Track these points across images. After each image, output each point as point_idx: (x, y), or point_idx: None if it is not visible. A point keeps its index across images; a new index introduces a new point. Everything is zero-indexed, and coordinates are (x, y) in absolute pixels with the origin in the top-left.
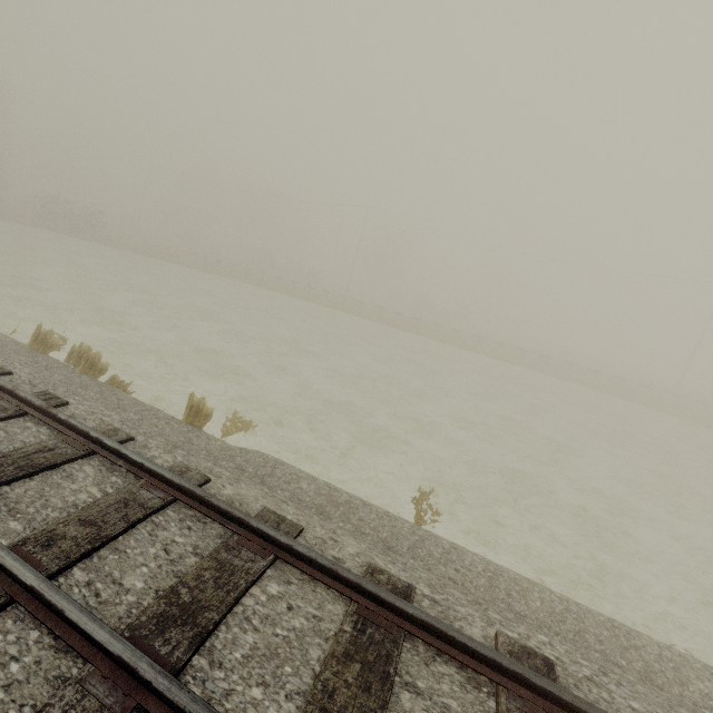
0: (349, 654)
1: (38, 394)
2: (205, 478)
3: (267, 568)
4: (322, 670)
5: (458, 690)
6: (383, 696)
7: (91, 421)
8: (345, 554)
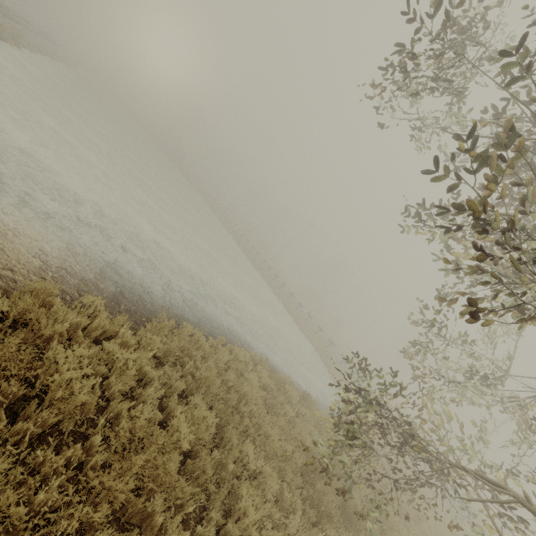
0: None
1: None
2: None
3: None
4: None
5: None
6: None
7: None
8: None
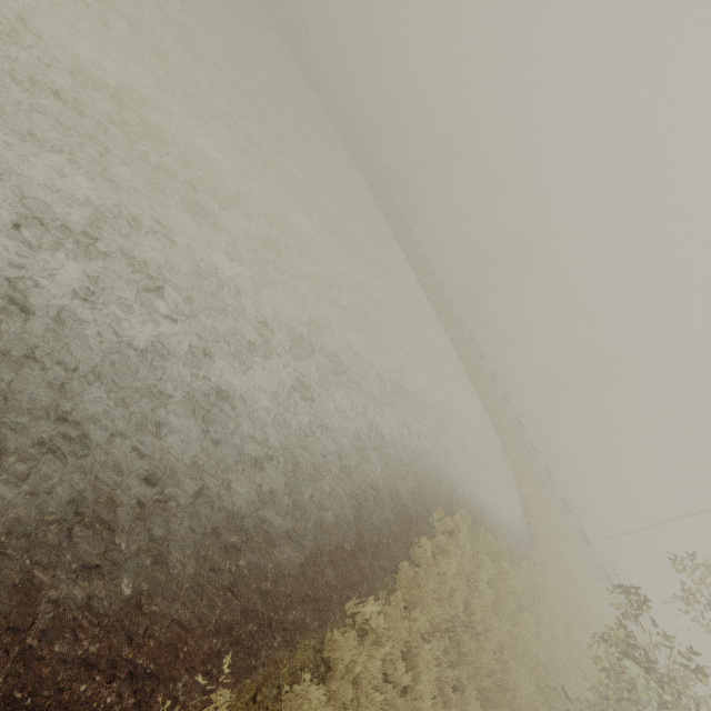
0: None
1: None
2: None
3: None
4: None
5: None
6: None
7: None
8: None
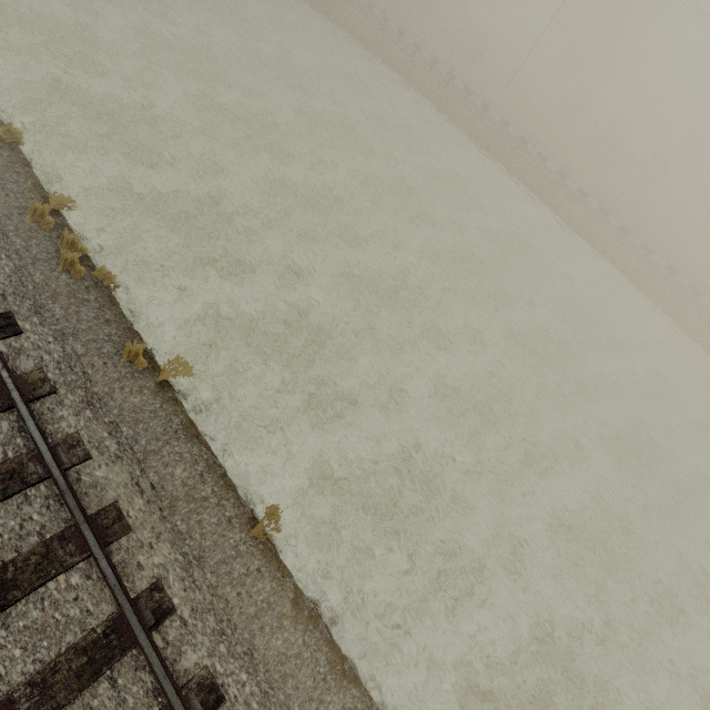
0: (86, 649)
1: (1, 317)
2: (86, 457)
3: (81, 562)
4: (61, 654)
5: (142, 693)
6: (86, 684)
7: (33, 361)
8: (150, 562)
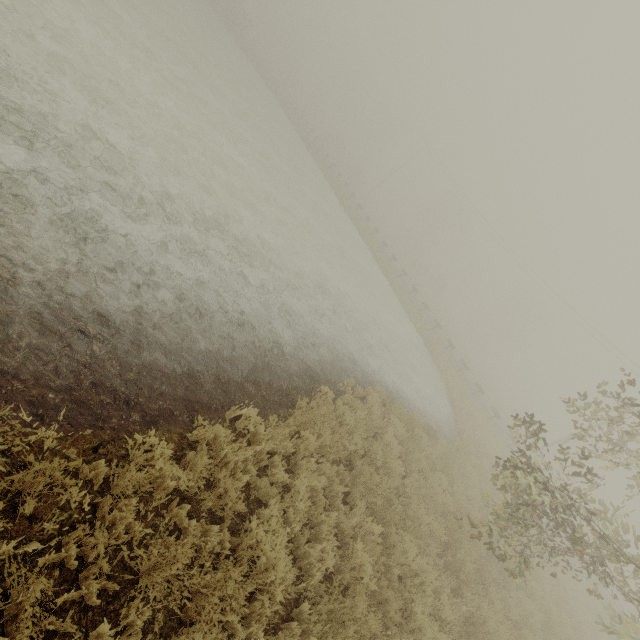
0: None
1: None
2: None
3: None
4: None
5: None
6: None
7: None
8: None
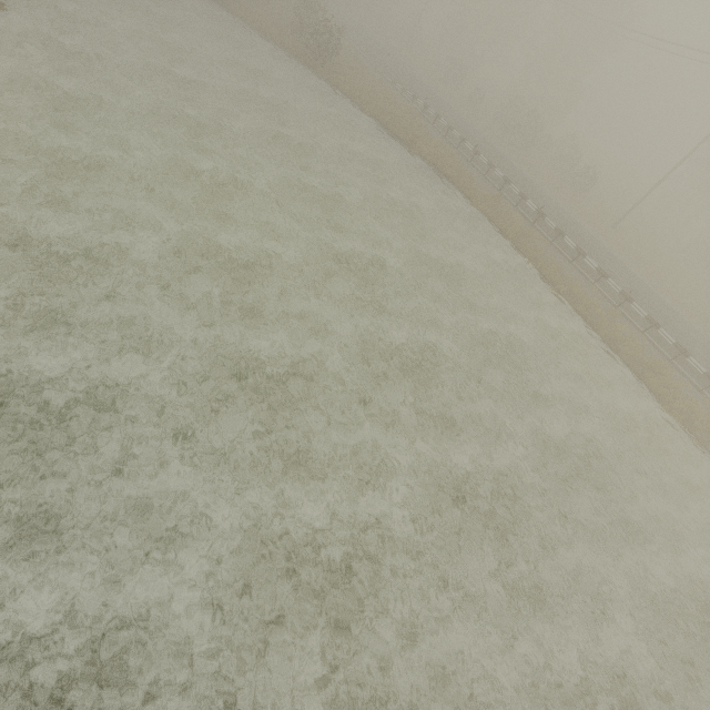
0: None
1: None
2: None
3: None
4: None
5: None
6: None
7: None
8: None
